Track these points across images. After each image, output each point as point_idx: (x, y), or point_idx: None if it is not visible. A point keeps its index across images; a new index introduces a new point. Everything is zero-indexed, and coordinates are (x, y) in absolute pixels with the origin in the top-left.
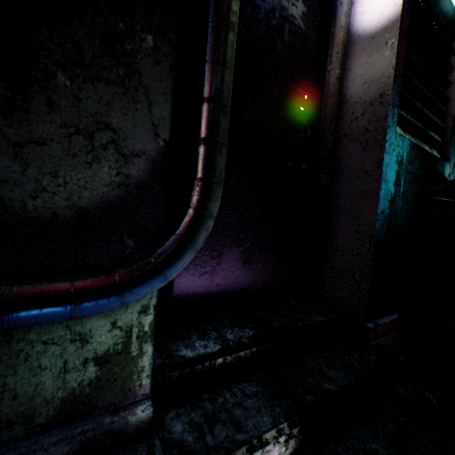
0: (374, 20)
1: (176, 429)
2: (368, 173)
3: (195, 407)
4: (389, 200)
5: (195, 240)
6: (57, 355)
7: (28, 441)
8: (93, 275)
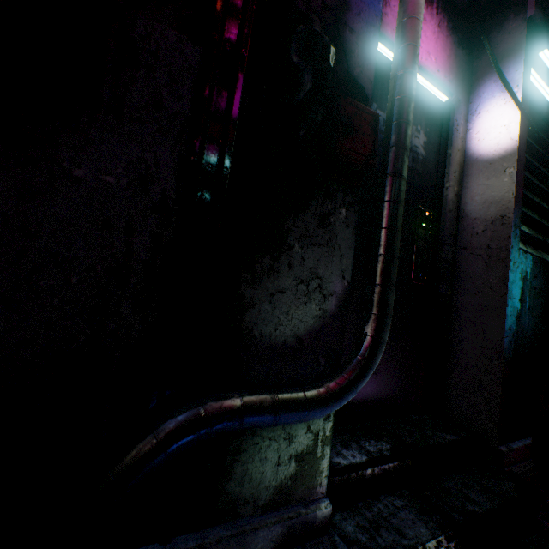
0: (490, 148)
1: (348, 529)
2: (492, 289)
3: (355, 512)
4: (516, 316)
5: (375, 363)
6: (275, 449)
7: (255, 519)
8: (311, 388)
